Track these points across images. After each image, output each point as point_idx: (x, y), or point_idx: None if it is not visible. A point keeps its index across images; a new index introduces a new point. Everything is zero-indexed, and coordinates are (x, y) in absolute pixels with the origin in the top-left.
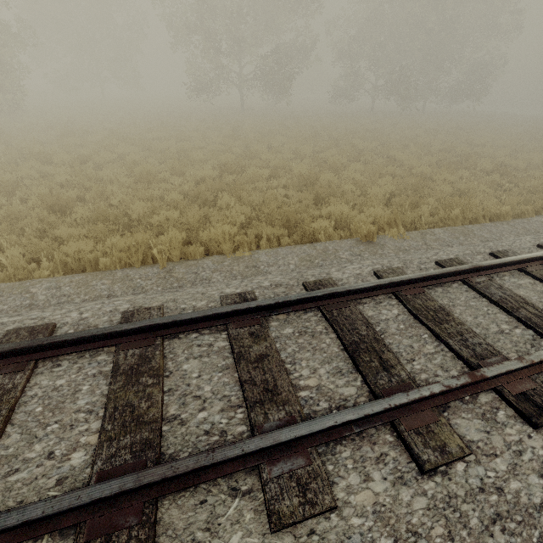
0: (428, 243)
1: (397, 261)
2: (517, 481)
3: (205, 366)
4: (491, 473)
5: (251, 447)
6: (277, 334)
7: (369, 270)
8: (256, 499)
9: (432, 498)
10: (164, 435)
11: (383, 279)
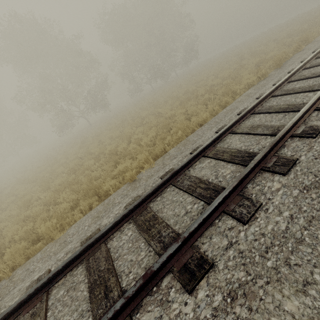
0: (164, 162)
1: (141, 190)
2: None
3: None
4: None
5: None
6: (52, 302)
7: (123, 207)
8: None
9: None
10: None
11: (118, 216)
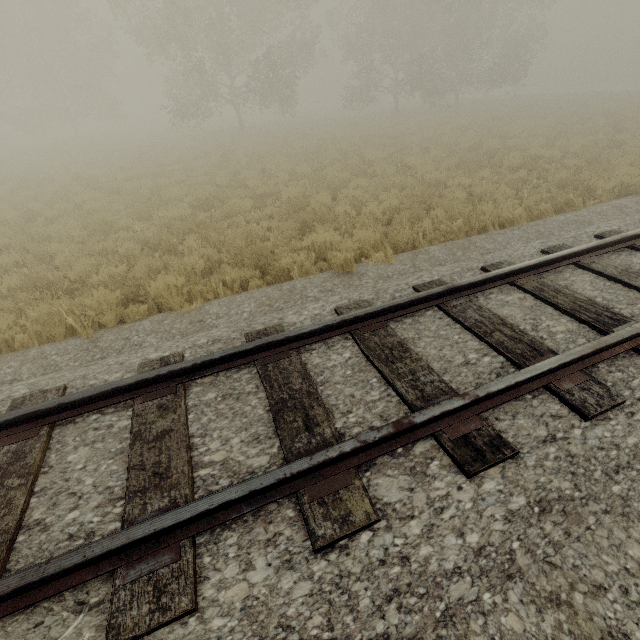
0: (417, 264)
1: (369, 293)
2: (429, 546)
3: (95, 453)
4: (399, 540)
5: (96, 551)
6: (195, 402)
7: (331, 307)
8: (104, 612)
9: (318, 582)
10: (16, 548)
11: (333, 318)
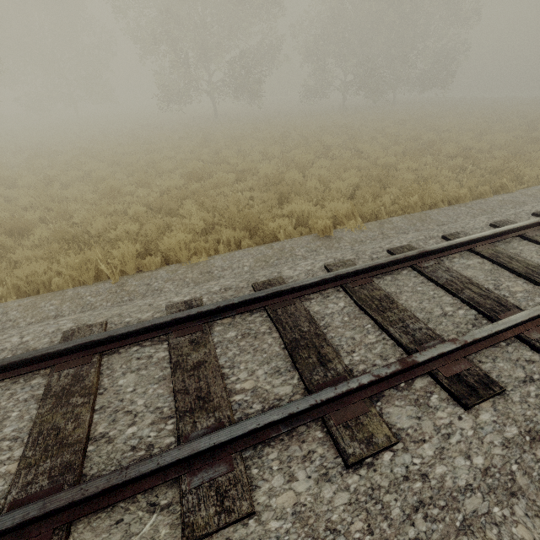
0: (384, 232)
1: (350, 253)
2: (443, 465)
3: (141, 379)
4: (417, 459)
5: (167, 460)
6: (220, 339)
7: (321, 265)
8: (174, 513)
9: (354, 492)
10: (88, 456)
11: (328, 273)
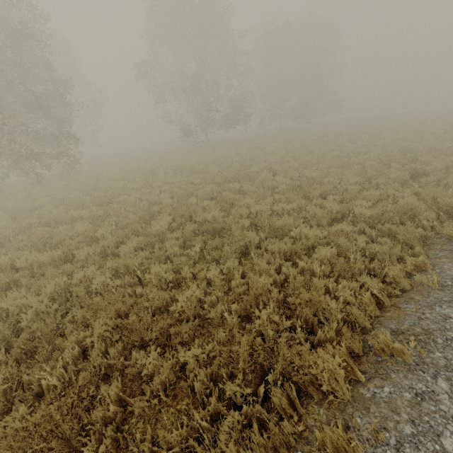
0: None
1: None
2: None
3: None
4: None
5: None
6: None
7: None
8: None
9: None
10: None
11: None
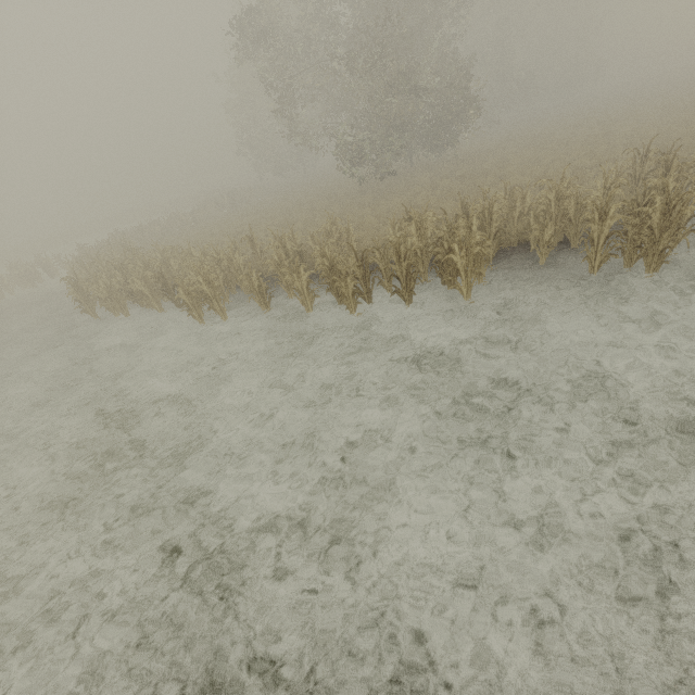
0: None
1: None
2: None
3: None
4: None
5: None
6: None
7: None
8: None
9: None
10: None
11: None
